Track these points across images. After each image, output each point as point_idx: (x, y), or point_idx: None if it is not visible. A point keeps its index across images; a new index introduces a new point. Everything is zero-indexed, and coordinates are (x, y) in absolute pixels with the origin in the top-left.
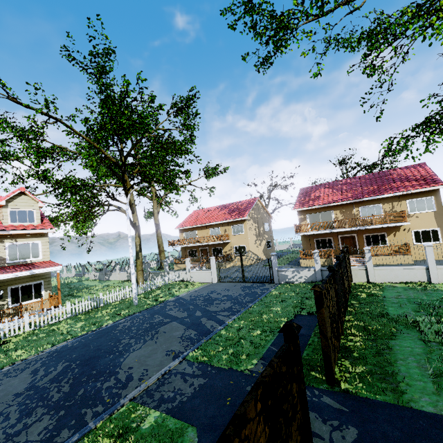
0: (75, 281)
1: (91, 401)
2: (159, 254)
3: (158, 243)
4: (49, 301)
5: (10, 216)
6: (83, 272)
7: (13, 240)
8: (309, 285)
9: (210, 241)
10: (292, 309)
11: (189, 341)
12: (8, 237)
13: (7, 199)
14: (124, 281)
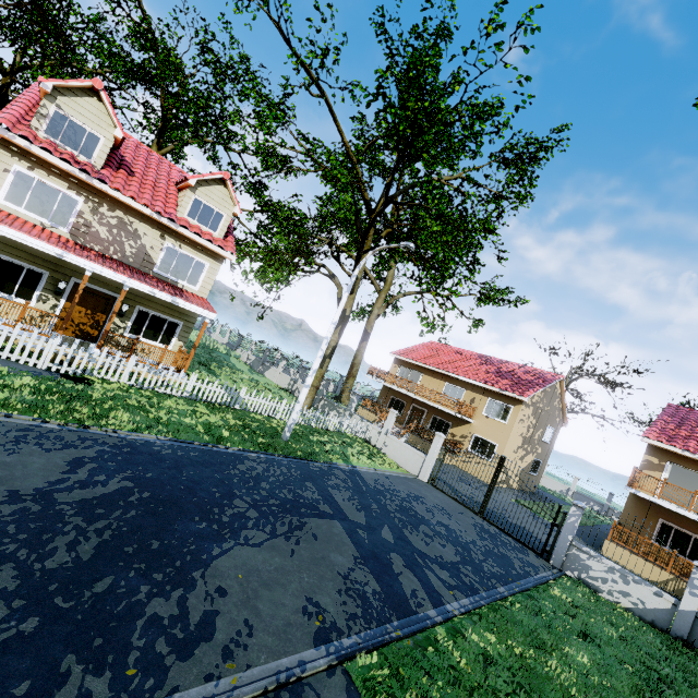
0: (222, 351)
1: (99, 639)
2: (346, 377)
3: (354, 362)
4: (174, 356)
5: (191, 206)
6: (237, 344)
7: (177, 243)
8: (647, 630)
9: (435, 403)
10: (631, 697)
11: (360, 604)
12: (174, 234)
13: (200, 178)
14: (282, 388)
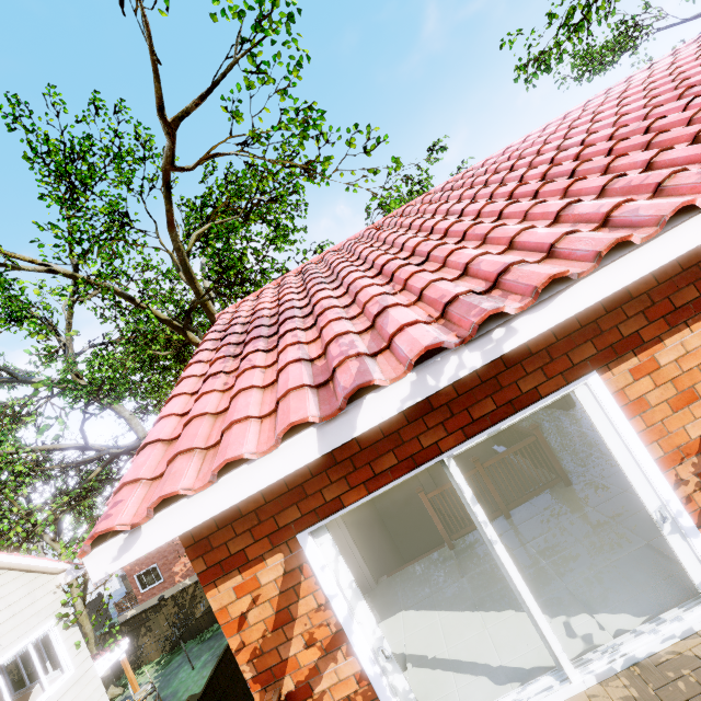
0: None
1: None
2: None
3: None
4: None
5: None
6: None
7: None
8: None
9: None
10: None
11: None
12: None
13: None
14: None
